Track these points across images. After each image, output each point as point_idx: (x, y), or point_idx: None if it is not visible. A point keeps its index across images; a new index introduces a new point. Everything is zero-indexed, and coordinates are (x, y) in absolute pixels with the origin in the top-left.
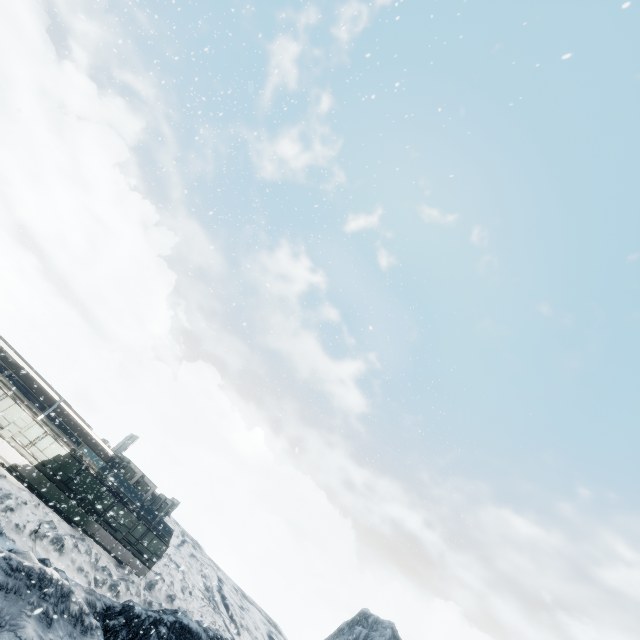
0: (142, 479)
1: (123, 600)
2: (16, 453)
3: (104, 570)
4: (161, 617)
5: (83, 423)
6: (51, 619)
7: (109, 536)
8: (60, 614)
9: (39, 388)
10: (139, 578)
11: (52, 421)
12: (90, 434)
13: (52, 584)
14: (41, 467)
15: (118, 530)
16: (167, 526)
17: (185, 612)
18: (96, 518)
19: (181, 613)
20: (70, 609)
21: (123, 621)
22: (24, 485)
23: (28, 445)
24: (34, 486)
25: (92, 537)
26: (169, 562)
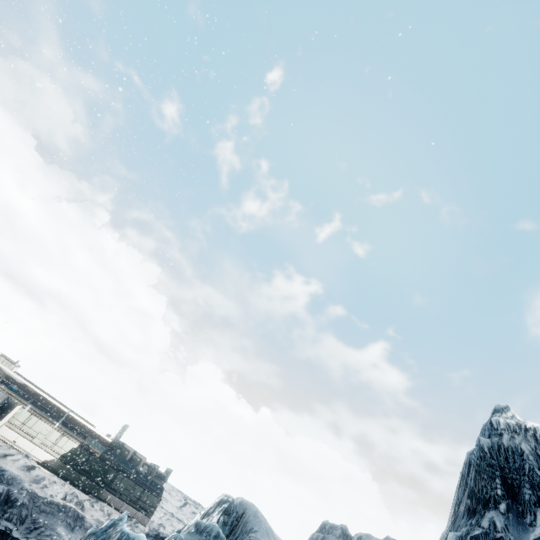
0: (135, 454)
1: None
2: (45, 453)
3: None
4: (148, 533)
5: (87, 423)
6: (73, 528)
7: (117, 499)
8: (79, 527)
9: (53, 406)
10: (143, 526)
11: (67, 428)
12: (93, 430)
13: (71, 510)
14: (63, 459)
15: (122, 493)
16: (158, 485)
17: None
18: (105, 487)
19: None
20: (85, 525)
21: None
22: (53, 473)
23: (52, 446)
24: (60, 473)
25: (105, 502)
26: (171, 518)
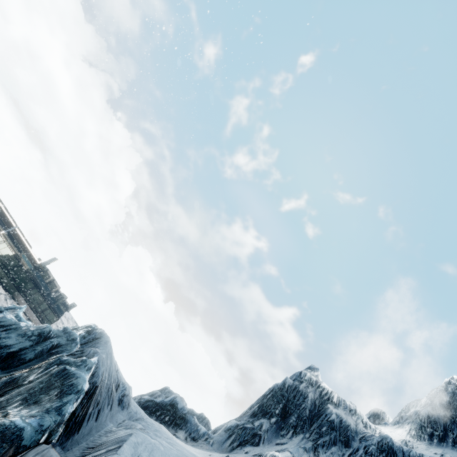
0: (53, 281)
1: None
2: None
3: None
4: None
5: (26, 242)
6: None
7: (26, 304)
8: None
9: (6, 217)
10: None
11: (9, 238)
12: (29, 249)
13: None
14: None
15: (32, 302)
16: (61, 309)
17: None
18: (21, 293)
19: None
20: None
21: None
22: None
23: None
24: None
25: (17, 302)
26: None
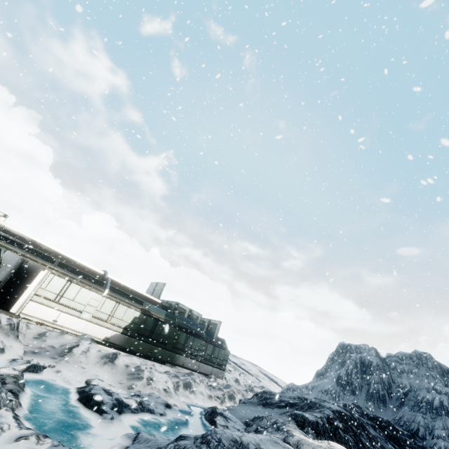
0: (190, 313)
1: (237, 402)
2: (102, 328)
3: (214, 388)
4: (326, 414)
5: (130, 286)
6: None
7: (193, 361)
8: None
9: (84, 268)
10: (220, 379)
11: None
12: (139, 293)
13: None
14: (126, 332)
15: (196, 355)
16: (220, 338)
17: (250, 386)
18: (180, 353)
19: (269, 392)
20: None
21: (312, 432)
22: (120, 351)
23: (108, 319)
24: (128, 348)
25: (183, 367)
26: None
